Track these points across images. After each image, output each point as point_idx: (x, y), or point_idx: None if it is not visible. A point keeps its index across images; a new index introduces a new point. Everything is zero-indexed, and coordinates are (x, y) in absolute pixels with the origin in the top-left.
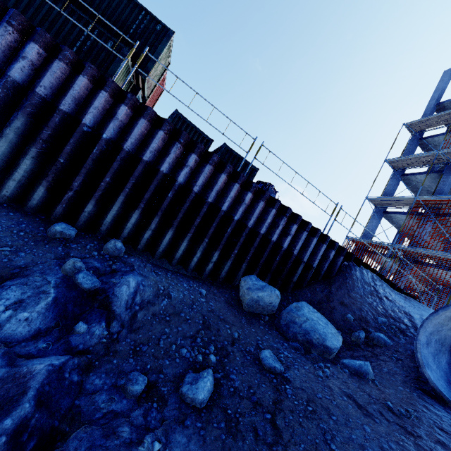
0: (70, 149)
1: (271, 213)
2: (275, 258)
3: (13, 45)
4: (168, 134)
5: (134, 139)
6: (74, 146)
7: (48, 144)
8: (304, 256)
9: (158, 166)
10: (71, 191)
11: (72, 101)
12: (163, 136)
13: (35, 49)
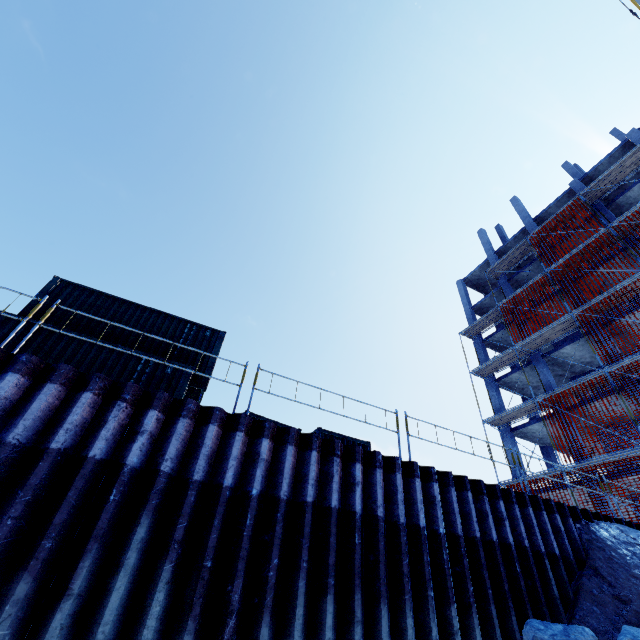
0: (217, 537)
1: (470, 499)
2: (514, 569)
3: (125, 422)
4: (319, 451)
5: (288, 477)
6: (220, 528)
7: (184, 545)
8: (539, 544)
9: (325, 502)
10: (232, 616)
11: (205, 463)
12: (317, 456)
13: (154, 416)
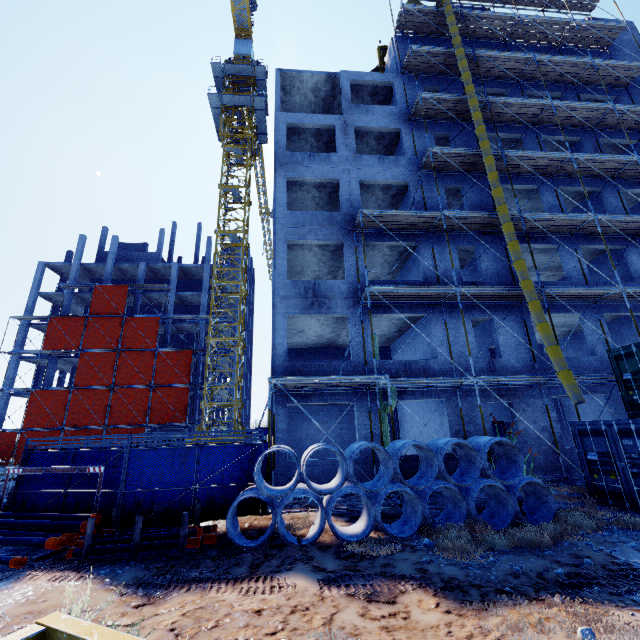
0: None
1: None
2: None
3: None
4: None
5: None
6: None
7: None
8: None
9: None
10: None
11: None
12: None
13: None
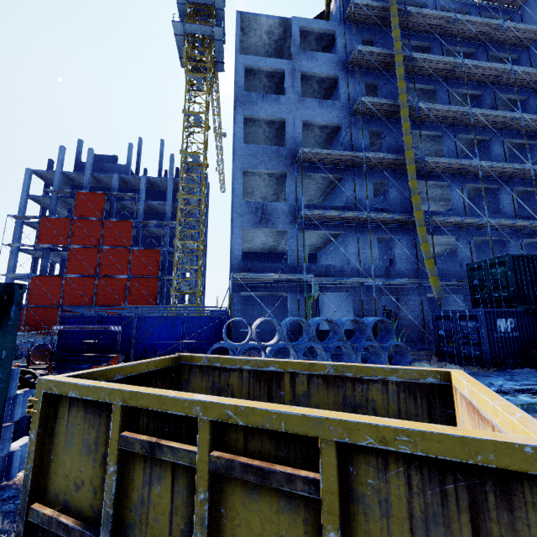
0: None
1: None
2: None
3: None
4: None
5: None
6: None
7: None
8: None
9: None
10: None
11: None
12: None
13: None
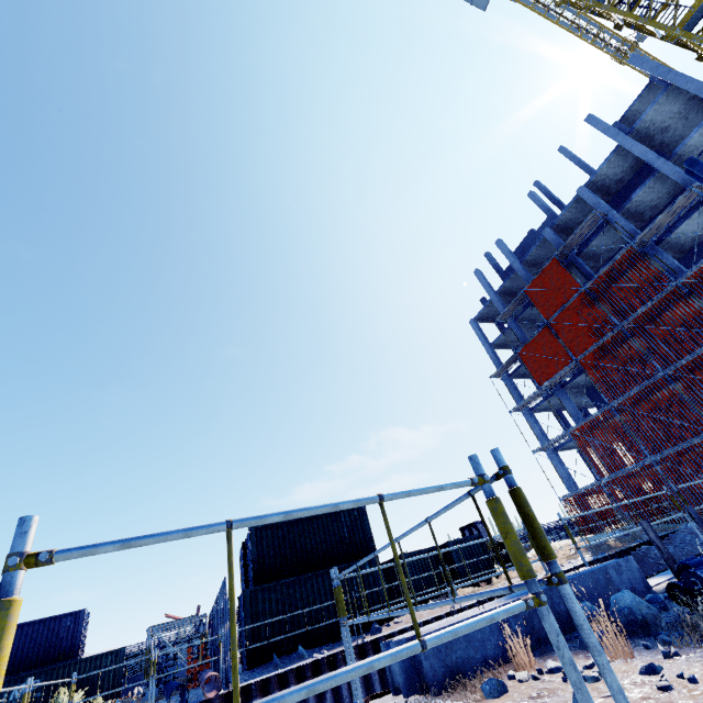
0: None
1: None
2: None
3: None
4: None
5: None
6: None
7: None
8: None
9: None
10: None
11: None
12: None
13: None
